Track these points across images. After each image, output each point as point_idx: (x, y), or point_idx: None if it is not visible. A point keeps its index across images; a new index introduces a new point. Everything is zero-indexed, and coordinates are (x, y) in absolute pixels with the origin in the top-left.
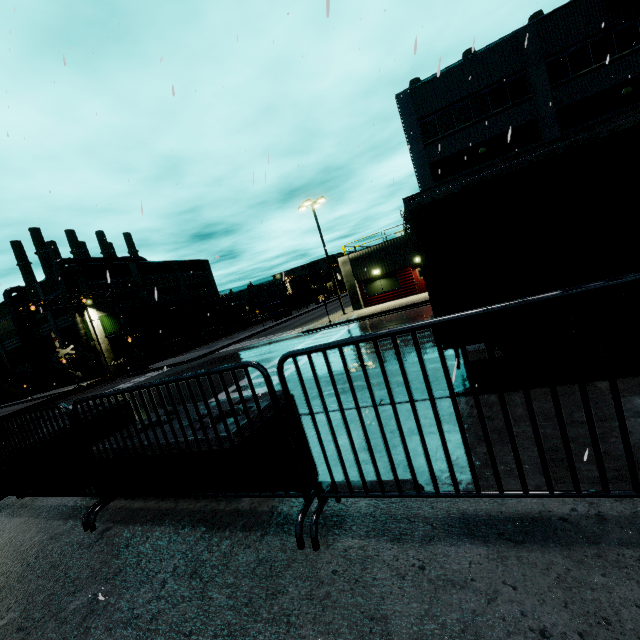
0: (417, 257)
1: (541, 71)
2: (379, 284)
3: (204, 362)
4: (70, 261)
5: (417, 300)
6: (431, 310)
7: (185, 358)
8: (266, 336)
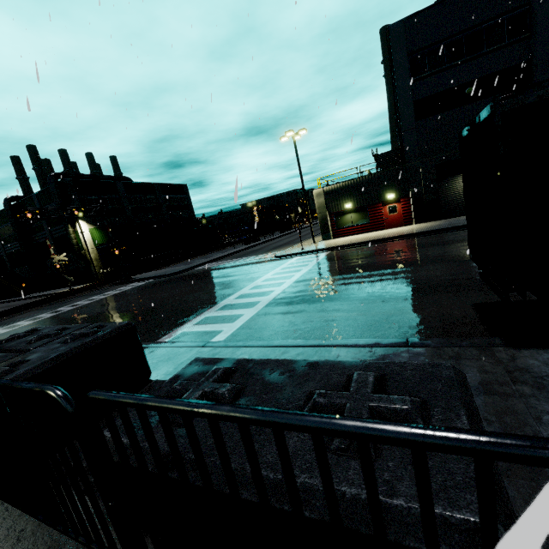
0: (389, 194)
1: (545, 7)
2: (349, 217)
3: (184, 277)
4: (63, 176)
5: (388, 235)
6: (407, 245)
7: (166, 272)
8: (239, 258)
